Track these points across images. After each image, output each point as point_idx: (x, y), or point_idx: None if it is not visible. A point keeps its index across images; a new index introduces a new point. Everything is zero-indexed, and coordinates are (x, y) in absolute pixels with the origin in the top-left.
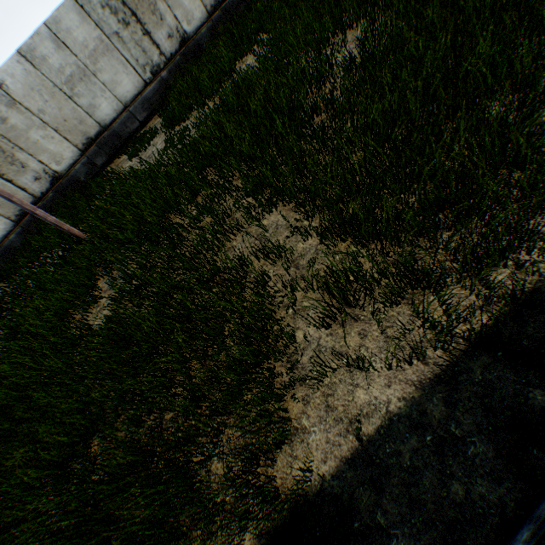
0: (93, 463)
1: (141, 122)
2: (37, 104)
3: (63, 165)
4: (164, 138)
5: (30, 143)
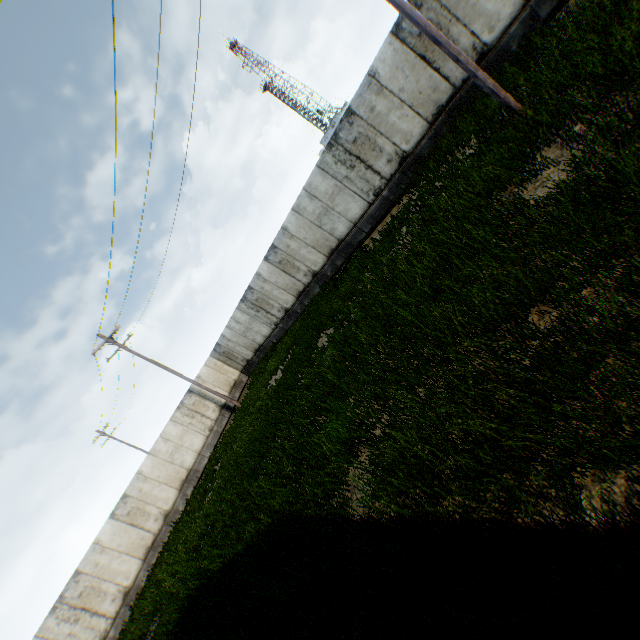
0: (534, 329)
1: None
2: None
3: (494, 33)
4: None
5: (467, 10)
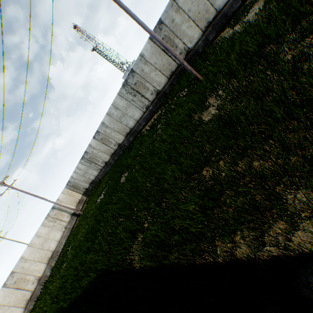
0: (204, 177)
1: (242, 1)
2: (188, 6)
3: (192, 44)
4: (262, 3)
5: (180, 33)
